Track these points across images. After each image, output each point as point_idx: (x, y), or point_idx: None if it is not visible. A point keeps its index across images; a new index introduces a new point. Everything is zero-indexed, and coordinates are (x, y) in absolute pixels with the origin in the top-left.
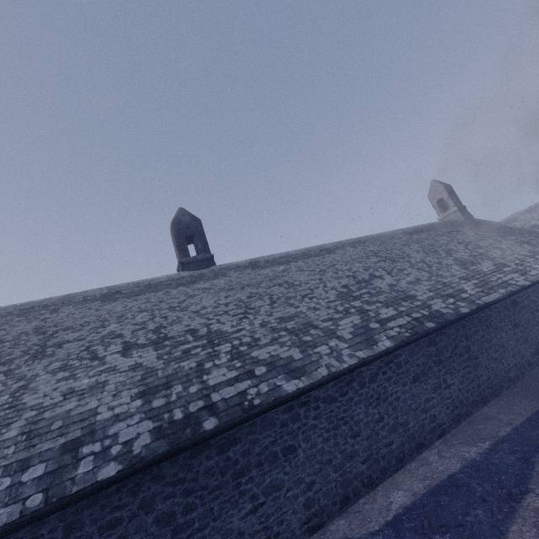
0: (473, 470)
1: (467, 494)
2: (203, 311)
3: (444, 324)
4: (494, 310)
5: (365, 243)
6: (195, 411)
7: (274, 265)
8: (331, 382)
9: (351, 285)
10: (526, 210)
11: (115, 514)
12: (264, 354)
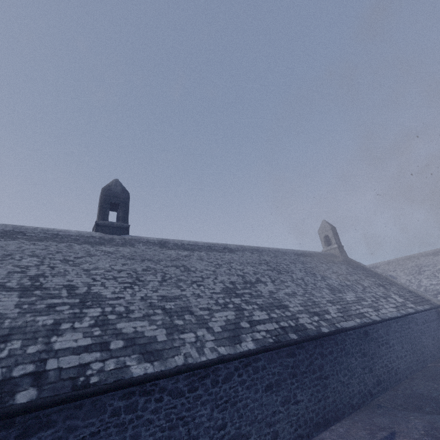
0: None
1: None
2: (94, 271)
3: (305, 338)
4: (349, 336)
5: (261, 252)
6: (18, 376)
7: (180, 249)
8: (184, 374)
9: (238, 283)
10: (386, 262)
11: None
12: (130, 328)
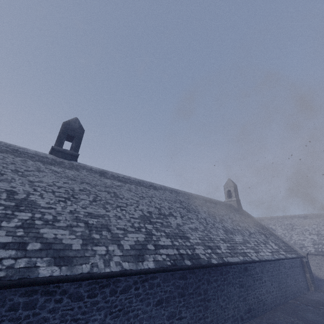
0: None
1: None
2: (37, 183)
3: (197, 266)
4: (232, 269)
5: (178, 194)
6: None
7: (115, 180)
8: (87, 281)
9: (154, 213)
10: (269, 218)
11: None
12: (51, 234)
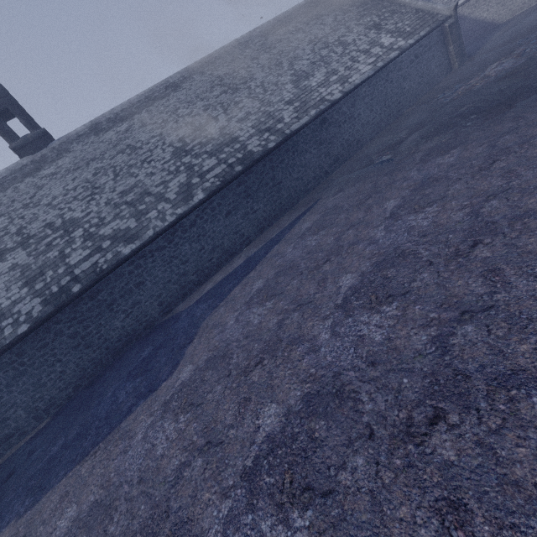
0: (245, 263)
1: (233, 277)
2: (55, 202)
3: (250, 165)
4: (302, 135)
5: (215, 64)
6: (66, 284)
7: (117, 124)
8: (159, 238)
9: (187, 137)
10: None
11: (43, 343)
12: (109, 231)
